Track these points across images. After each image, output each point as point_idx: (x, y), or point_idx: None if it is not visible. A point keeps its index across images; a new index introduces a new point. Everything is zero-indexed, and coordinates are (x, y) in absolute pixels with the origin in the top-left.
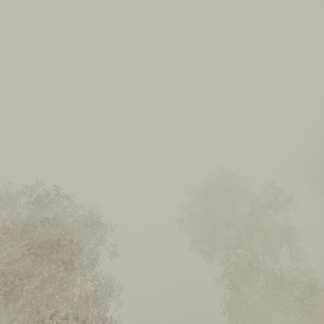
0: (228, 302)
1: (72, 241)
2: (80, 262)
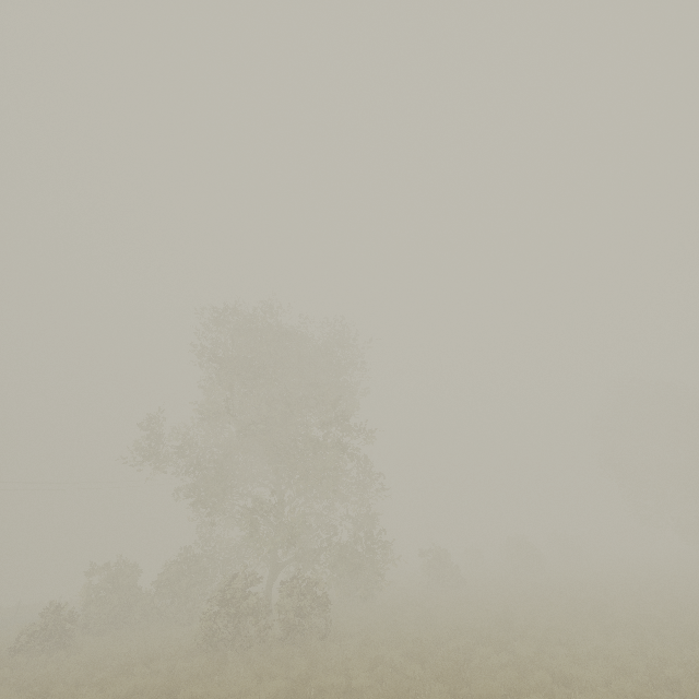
0: None
1: None
2: None
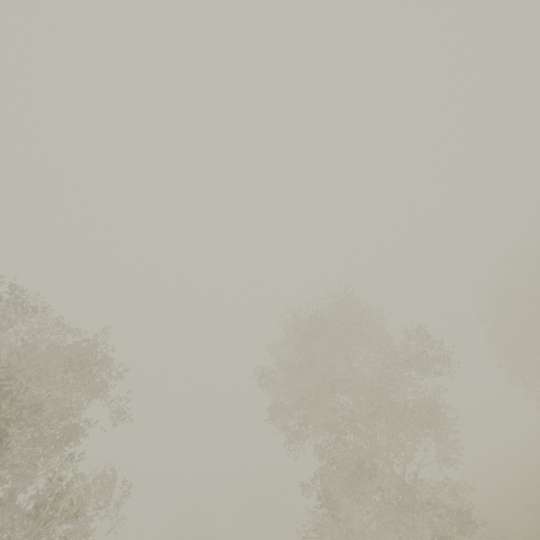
0: (317, 523)
1: (5, 395)
2: (34, 433)
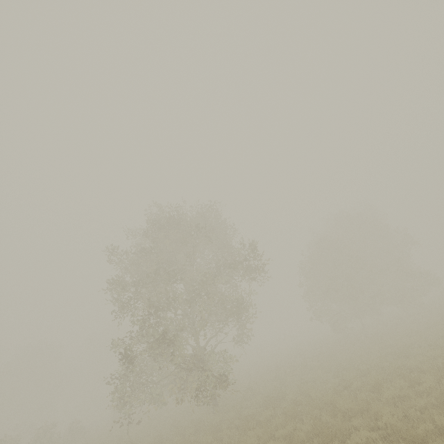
0: (124, 373)
1: None
2: None
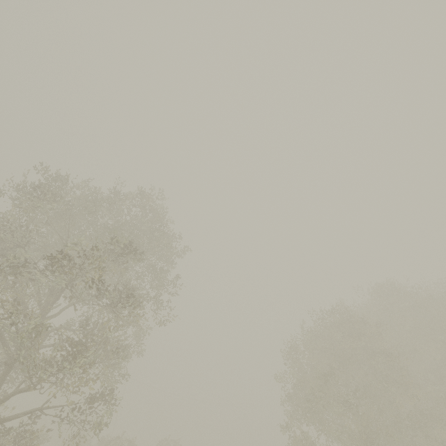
0: None
1: None
2: None
